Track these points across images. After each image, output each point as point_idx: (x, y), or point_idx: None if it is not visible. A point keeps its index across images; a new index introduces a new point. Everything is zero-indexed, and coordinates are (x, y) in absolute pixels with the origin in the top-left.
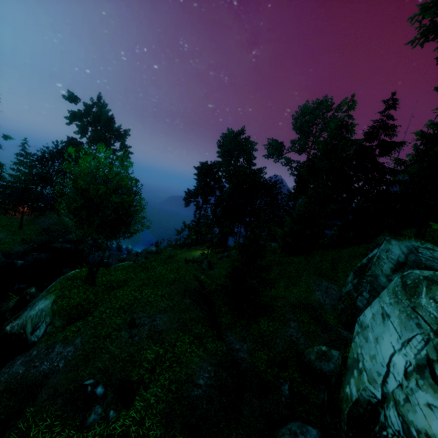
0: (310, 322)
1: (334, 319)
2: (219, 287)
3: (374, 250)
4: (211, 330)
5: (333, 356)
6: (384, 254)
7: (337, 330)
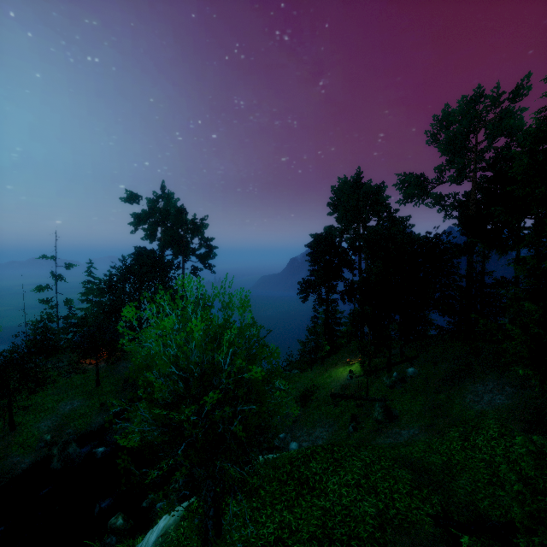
0: None
1: None
2: None
3: None
4: None
5: None
6: None
7: None
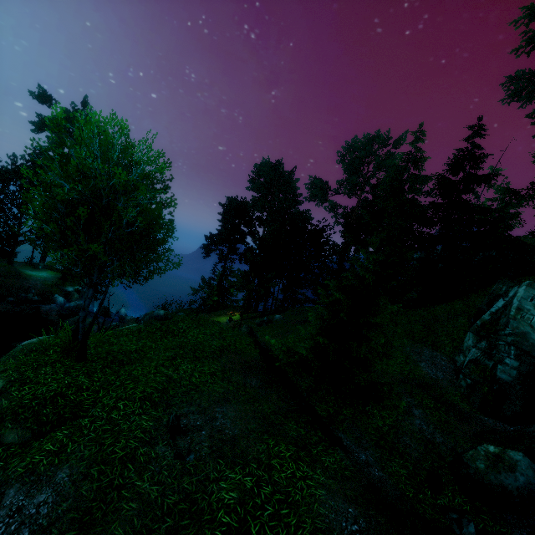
0: (438, 407)
1: (462, 402)
2: (310, 356)
3: (497, 302)
4: (312, 431)
5: (516, 461)
6: (528, 304)
7: (476, 418)
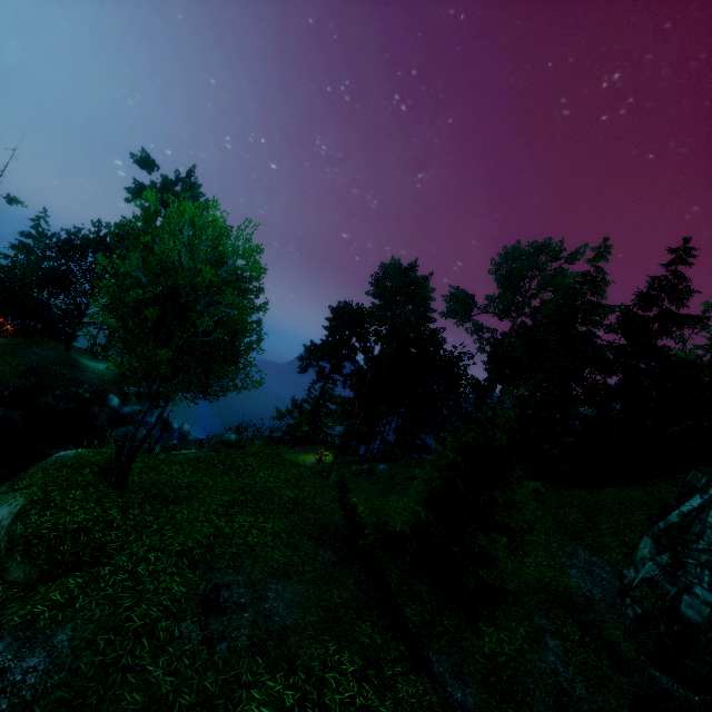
0: (585, 642)
1: (625, 640)
2: (407, 533)
3: (691, 499)
4: (393, 641)
5: None
6: None
7: (643, 670)
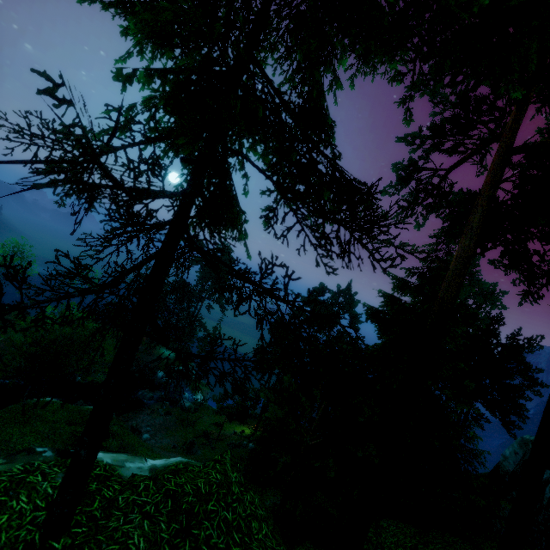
0: None
1: None
2: None
3: None
4: None
5: None
6: None
7: None
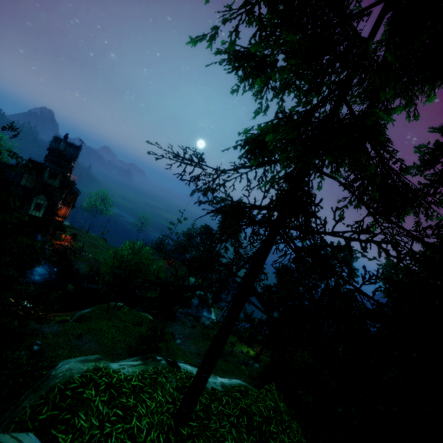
0: None
1: None
2: (126, 351)
3: None
4: None
5: None
6: None
7: None
